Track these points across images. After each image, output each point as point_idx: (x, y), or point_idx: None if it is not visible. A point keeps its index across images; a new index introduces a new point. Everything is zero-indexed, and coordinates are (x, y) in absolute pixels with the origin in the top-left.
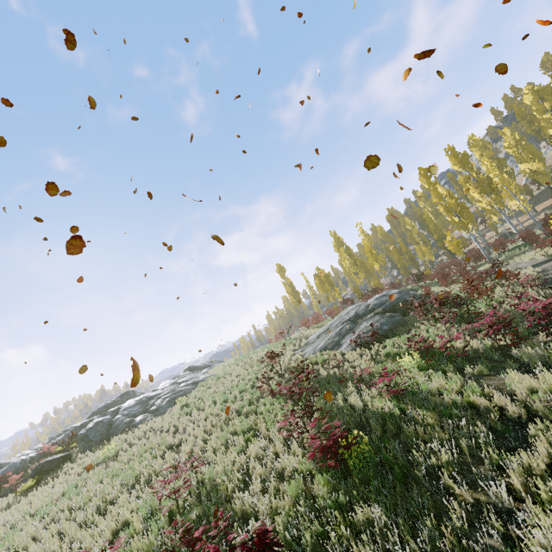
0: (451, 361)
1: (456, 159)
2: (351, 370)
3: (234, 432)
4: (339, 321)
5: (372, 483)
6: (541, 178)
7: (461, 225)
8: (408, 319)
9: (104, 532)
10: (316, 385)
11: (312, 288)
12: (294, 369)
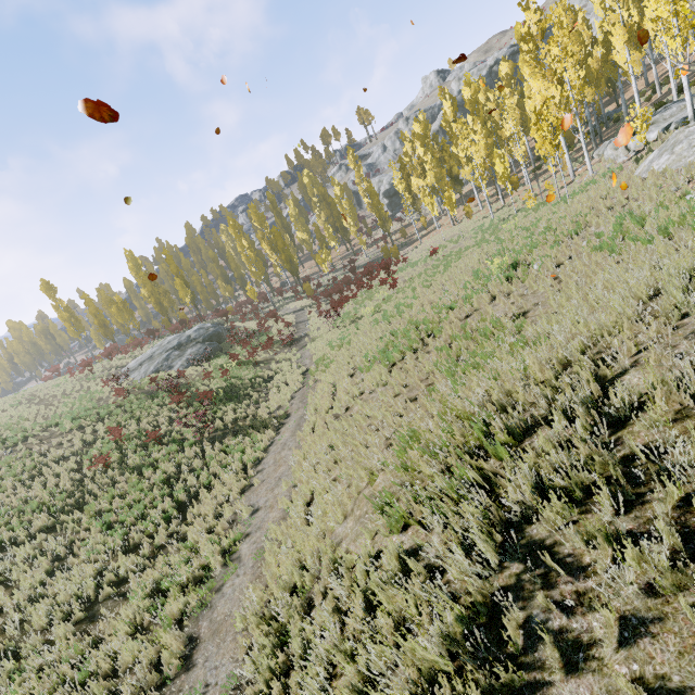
0: (251, 364)
1: (257, 217)
2: (192, 378)
3: (117, 423)
4: (162, 349)
5: (226, 401)
6: (307, 247)
7: (257, 275)
8: (221, 346)
9: (63, 474)
10: (181, 383)
11: (101, 315)
12: (136, 387)
